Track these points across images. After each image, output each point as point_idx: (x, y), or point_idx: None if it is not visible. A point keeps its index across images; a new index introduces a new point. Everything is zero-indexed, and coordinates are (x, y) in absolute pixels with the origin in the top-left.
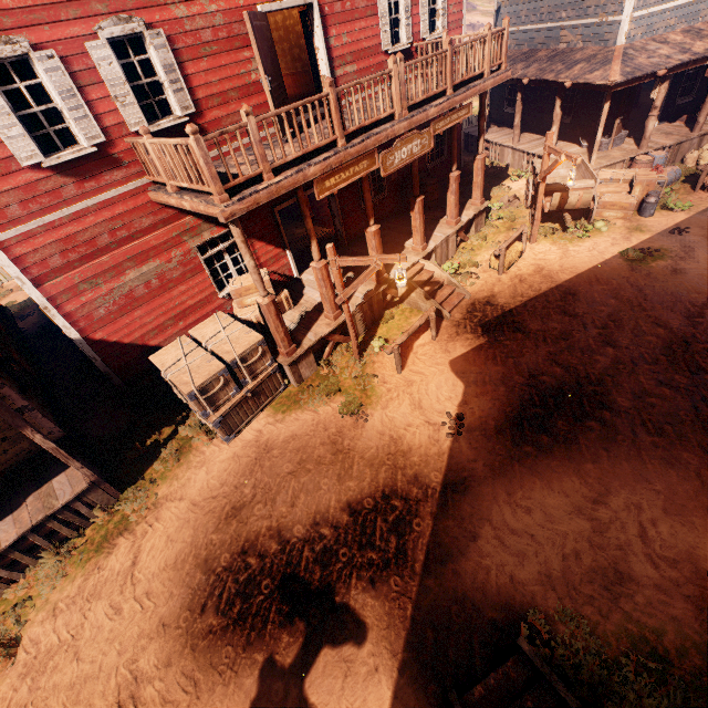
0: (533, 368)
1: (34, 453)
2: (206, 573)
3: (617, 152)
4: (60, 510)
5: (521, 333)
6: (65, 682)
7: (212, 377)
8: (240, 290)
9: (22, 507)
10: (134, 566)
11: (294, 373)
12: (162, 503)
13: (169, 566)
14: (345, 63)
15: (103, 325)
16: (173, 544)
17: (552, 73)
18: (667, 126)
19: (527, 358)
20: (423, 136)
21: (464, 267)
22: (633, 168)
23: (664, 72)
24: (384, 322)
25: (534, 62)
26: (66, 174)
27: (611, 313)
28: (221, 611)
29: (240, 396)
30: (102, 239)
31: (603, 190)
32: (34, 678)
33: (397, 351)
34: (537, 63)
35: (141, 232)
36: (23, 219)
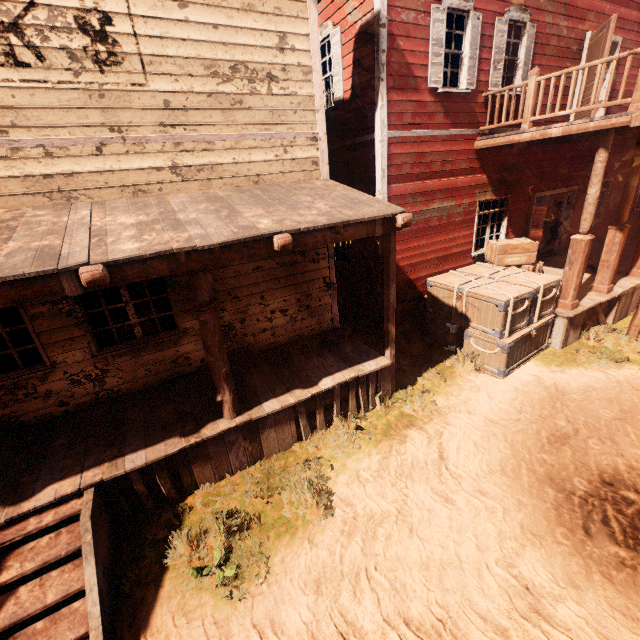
0: None
1: (314, 332)
2: (560, 492)
3: None
4: (363, 377)
5: None
6: (413, 558)
7: (522, 296)
8: (507, 247)
9: (325, 364)
10: (443, 461)
11: (566, 331)
12: (444, 412)
13: (496, 472)
14: (616, 97)
15: (401, 239)
16: (487, 451)
17: None
18: None
19: None
20: None
21: None
22: None
23: None
24: None
25: None
26: (443, 105)
27: None
28: (622, 542)
29: (528, 330)
30: (435, 165)
31: None
32: (364, 541)
33: None
34: None
35: (456, 172)
36: (407, 127)
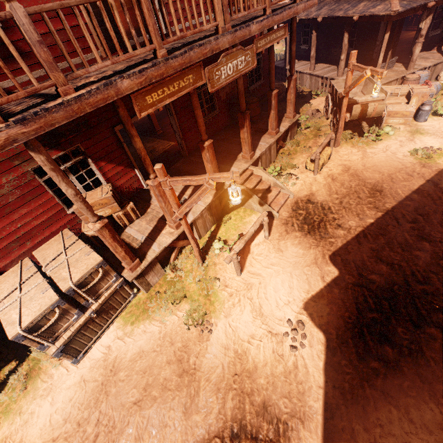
0: (361, 266)
1: None
2: None
3: (391, 72)
4: None
5: (343, 229)
6: None
7: (44, 312)
8: None
9: None
10: None
11: (141, 283)
12: None
13: None
14: None
15: None
16: None
17: (341, 11)
18: (423, 53)
19: (353, 256)
20: (246, 53)
21: (284, 169)
22: (406, 84)
23: (433, 4)
24: (222, 222)
25: (325, 5)
26: None
27: (417, 207)
28: None
29: (83, 319)
30: None
31: (386, 102)
32: None
33: (236, 259)
34: (326, 6)
35: None
36: None
